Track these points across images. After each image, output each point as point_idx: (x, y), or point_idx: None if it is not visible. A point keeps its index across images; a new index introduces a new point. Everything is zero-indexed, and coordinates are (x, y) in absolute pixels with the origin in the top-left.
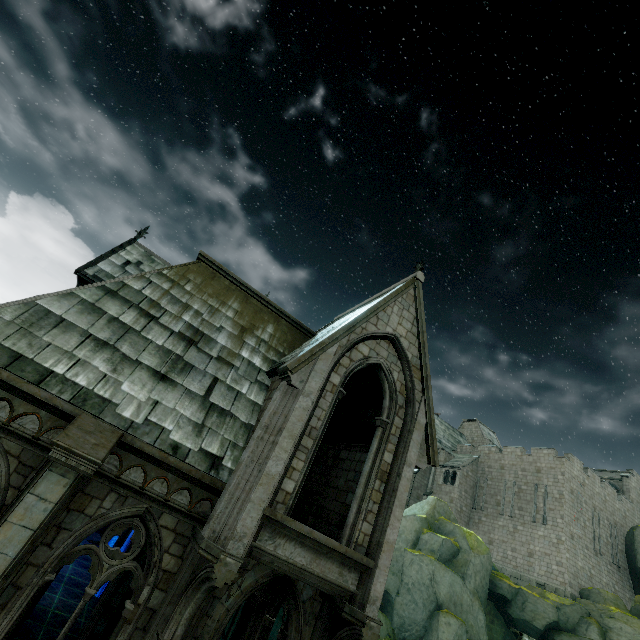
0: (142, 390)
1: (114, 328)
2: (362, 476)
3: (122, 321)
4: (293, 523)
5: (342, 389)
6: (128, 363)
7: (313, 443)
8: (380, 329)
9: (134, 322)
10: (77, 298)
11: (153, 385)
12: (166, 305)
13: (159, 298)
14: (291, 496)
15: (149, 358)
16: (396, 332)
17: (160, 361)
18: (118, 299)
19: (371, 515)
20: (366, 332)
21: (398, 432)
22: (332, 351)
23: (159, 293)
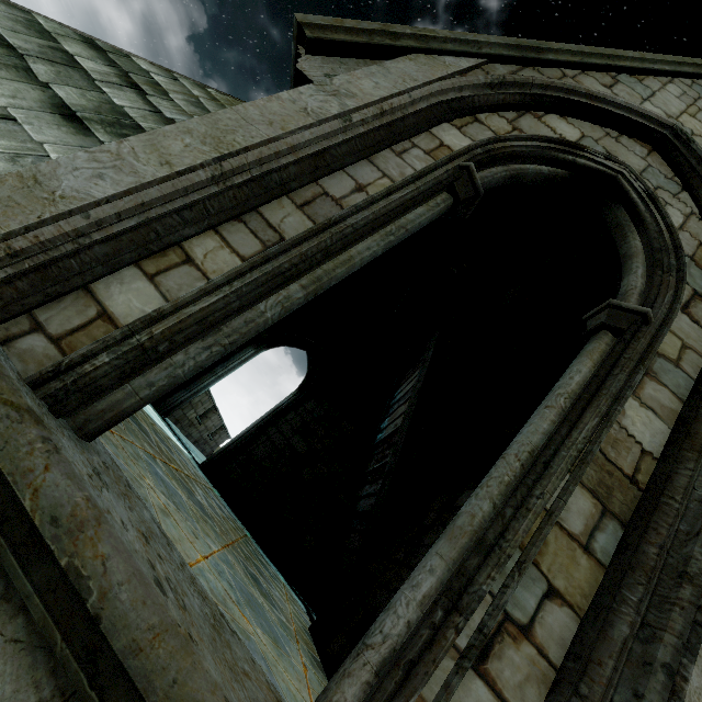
0: (1, 97)
1: (50, 53)
2: (501, 458)
3: (76, 60)
4: (6, 419)
5: (469, 162)
6: (21, 74)
7: (307, 228)
8: (622, 97)
9: (97, 72)
10: (28, 17)
11: (35, 108)
12: (178, 99)
13: (173, 91)
14: (111, 333)
15: (73, 95)
16: (677, 122)
17: (91, 108)
18: (99, 54)
19: (522, 656)
20: (575, 83)
21: (693, 362)
22: (455, 64)
23: (179, 90)
